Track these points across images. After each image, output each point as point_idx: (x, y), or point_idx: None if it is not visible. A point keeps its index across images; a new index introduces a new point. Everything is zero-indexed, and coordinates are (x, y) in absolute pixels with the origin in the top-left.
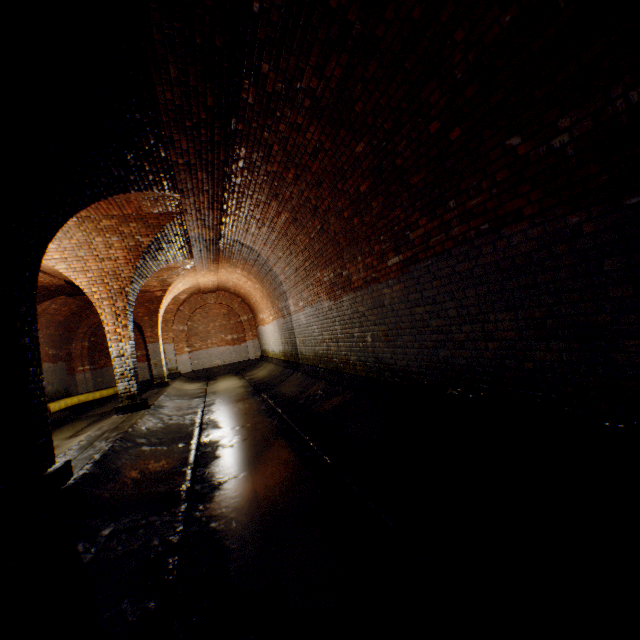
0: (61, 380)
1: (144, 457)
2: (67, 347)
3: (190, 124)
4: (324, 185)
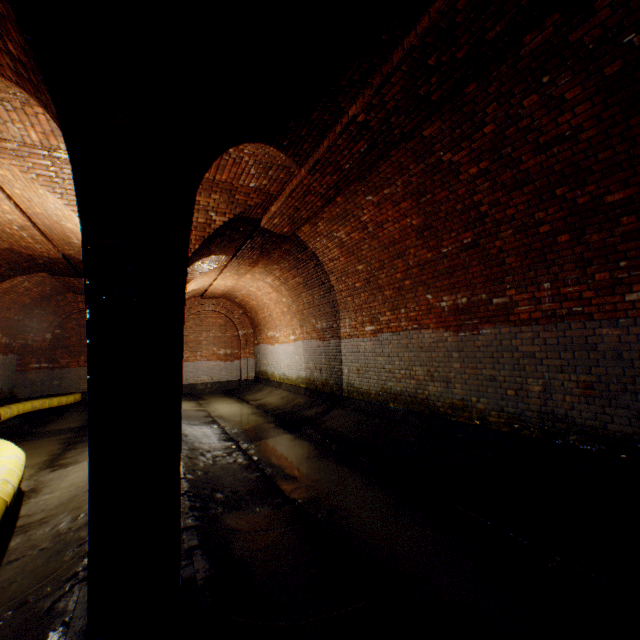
0: (8, 377)
1: (243, 531)
2: (23, 337)
3: (432, 61)
4: (526, 188)
